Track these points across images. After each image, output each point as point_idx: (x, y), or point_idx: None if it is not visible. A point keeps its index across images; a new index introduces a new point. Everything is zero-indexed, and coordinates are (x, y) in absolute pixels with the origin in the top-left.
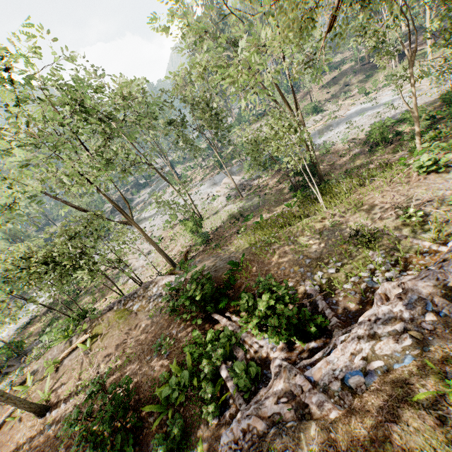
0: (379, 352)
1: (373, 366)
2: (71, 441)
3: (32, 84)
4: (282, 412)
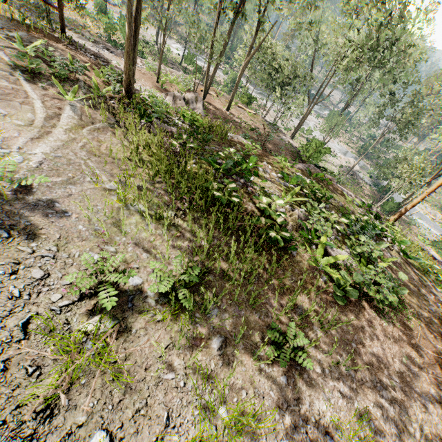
0: (354, 198)
1: (350, 197)
2: (237, 127)
3: (399, 3)
4: (326, 177)
